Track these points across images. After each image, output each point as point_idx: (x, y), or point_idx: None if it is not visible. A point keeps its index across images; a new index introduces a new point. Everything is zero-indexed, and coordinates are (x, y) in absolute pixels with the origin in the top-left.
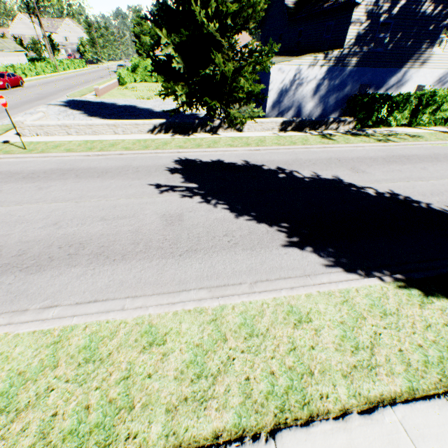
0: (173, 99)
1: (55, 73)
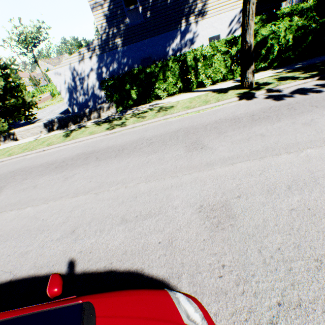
0: (57, 104)
1: (41, 95)
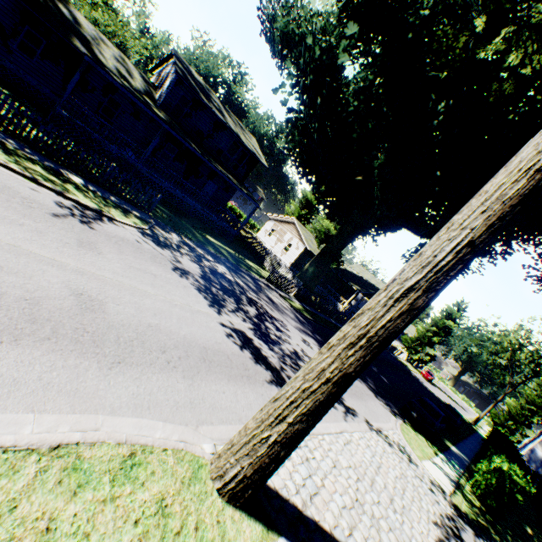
0: None
1: None
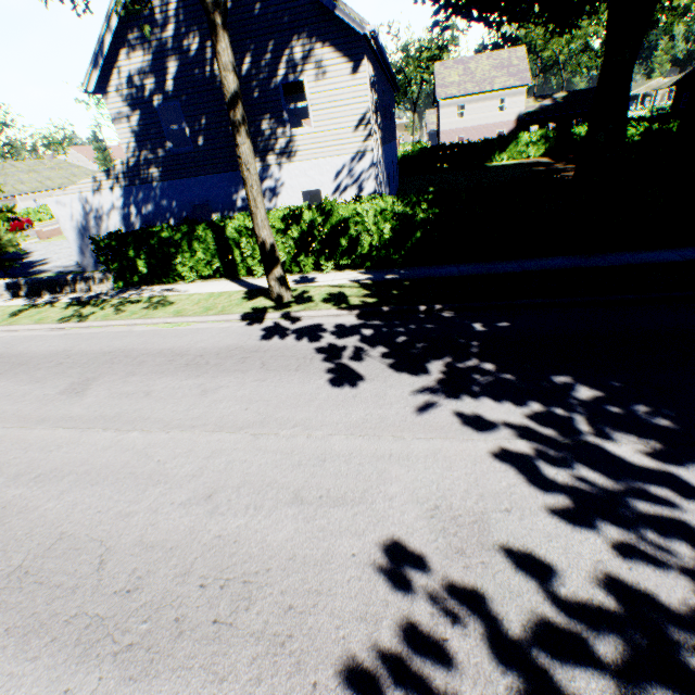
0: None
1: None
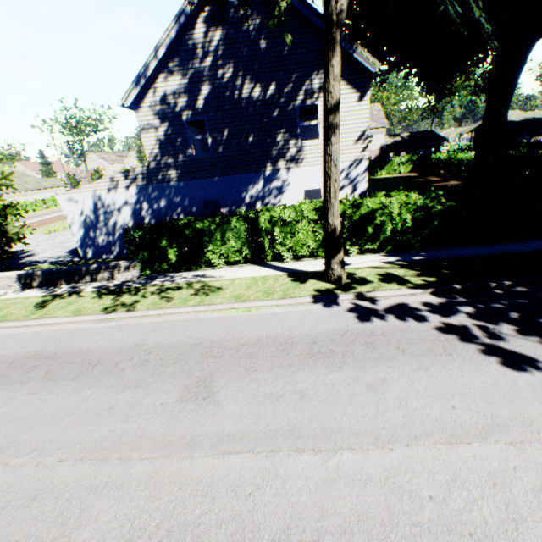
0: None
1: None
